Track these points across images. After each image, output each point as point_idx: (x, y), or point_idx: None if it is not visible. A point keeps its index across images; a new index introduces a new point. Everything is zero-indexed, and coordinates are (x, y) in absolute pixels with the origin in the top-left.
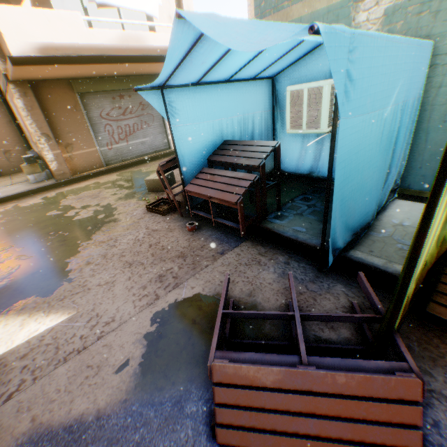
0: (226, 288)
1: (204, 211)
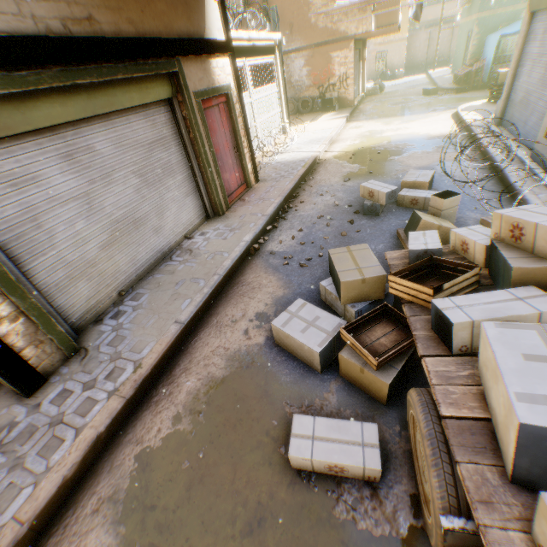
0: None
1: (481, 88)
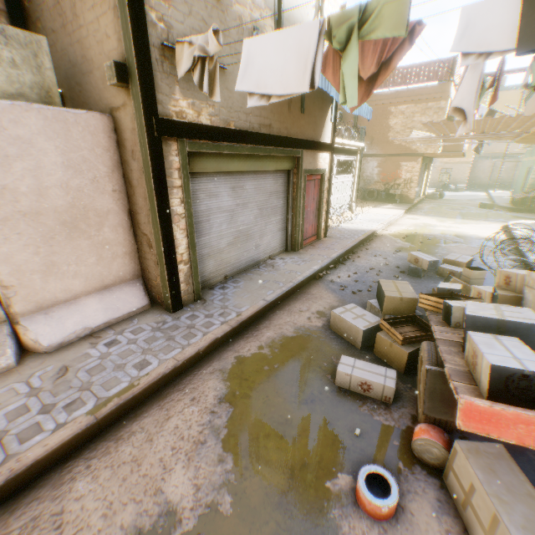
0: None
1: None
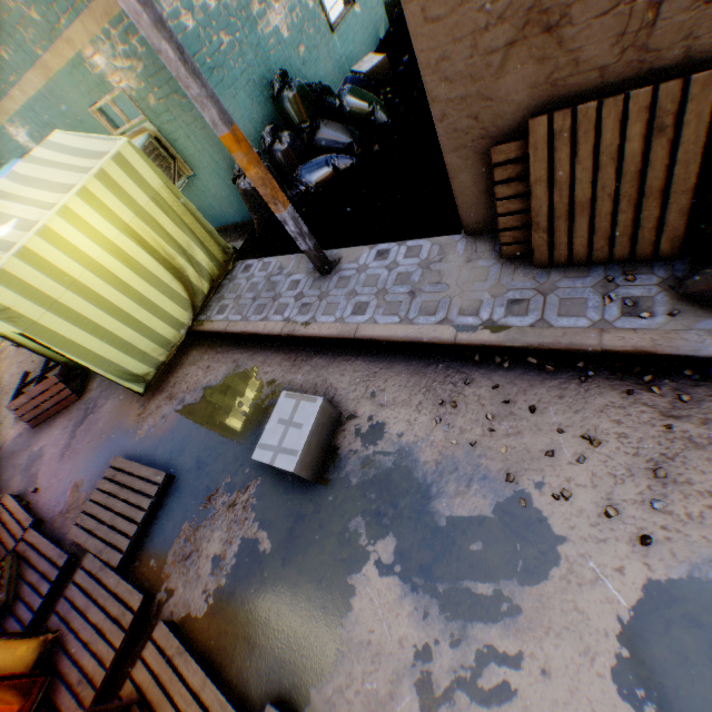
0: (24, 378)
1: None
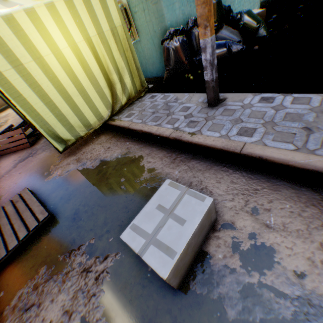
0: (9, 127)
1: None
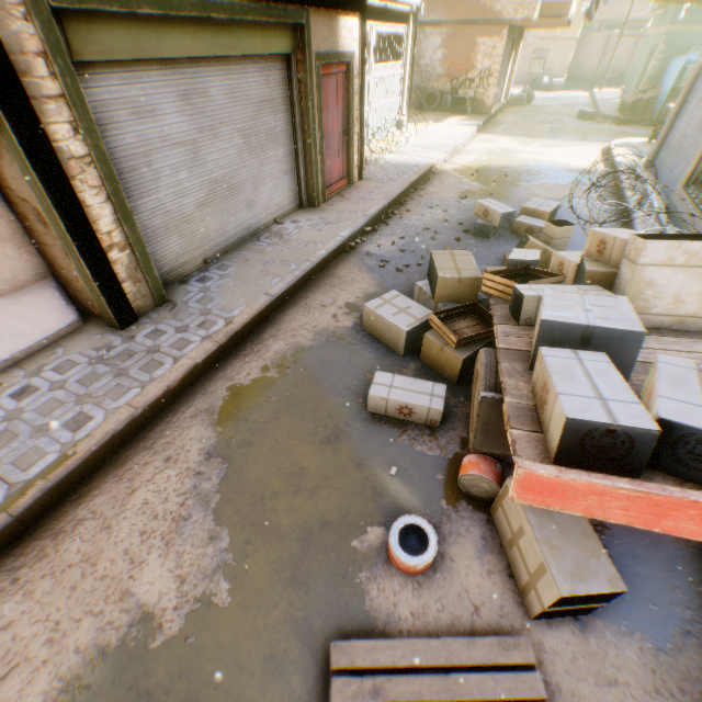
0: None
1: (648, 124)
